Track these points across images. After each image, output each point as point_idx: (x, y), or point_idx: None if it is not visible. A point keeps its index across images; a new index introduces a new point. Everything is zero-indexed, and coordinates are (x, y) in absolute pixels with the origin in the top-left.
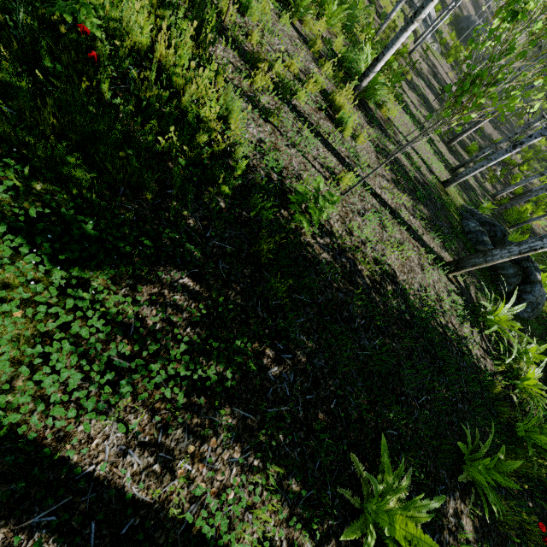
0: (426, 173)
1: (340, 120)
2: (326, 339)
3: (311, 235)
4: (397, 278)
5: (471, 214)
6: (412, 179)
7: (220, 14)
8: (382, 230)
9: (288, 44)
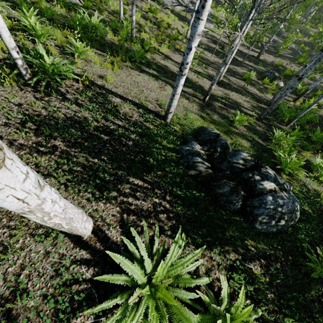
0: (138, 115)
1: None
2: None
3: None
4: None
5: (198, 136)
6: (89, 130)
7: None
8: None
9: None
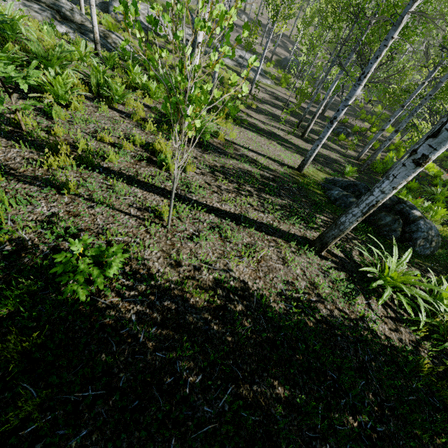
0: (278, 167)
1: (162, 161)
2: (129, 445)
3: (116, 292)
4: (250, 289)
5: (333, 184)
6: (259, 179)
7: (20, 126)
8: (224, 242)
9: (106, 123)
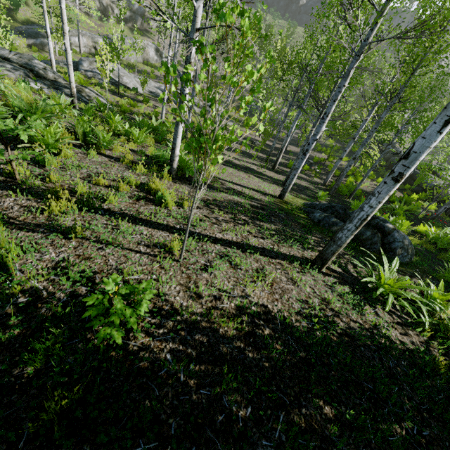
0: (262, 197)
1: (160, 199)
2: None
3: (144, 332)
4: (271, 311)
5: (313, 207)
6: (249, 208)
7: (12, 175)
8: (235, 270)
9: (98, 168)
